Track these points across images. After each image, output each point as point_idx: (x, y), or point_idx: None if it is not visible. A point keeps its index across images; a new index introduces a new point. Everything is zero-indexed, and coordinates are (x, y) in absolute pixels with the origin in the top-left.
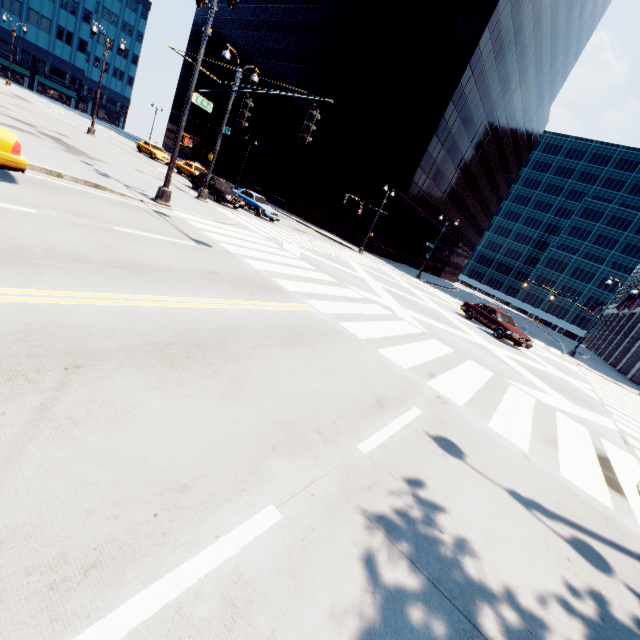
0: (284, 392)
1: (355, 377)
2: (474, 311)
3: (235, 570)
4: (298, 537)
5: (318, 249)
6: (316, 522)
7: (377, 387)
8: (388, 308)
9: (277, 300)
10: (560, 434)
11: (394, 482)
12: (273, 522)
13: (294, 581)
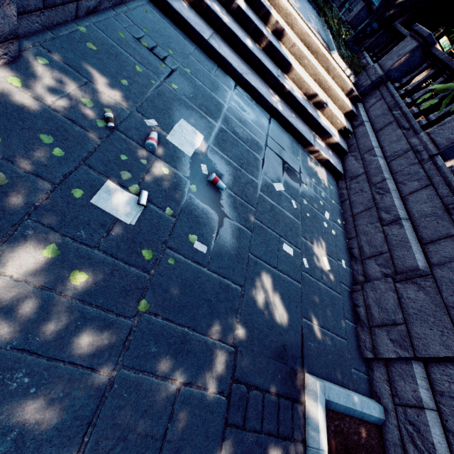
0: None
1: None
2: None
3: None
4: None
5: None
6: None
7: None
8: None
9: None
10: None
11: None
12: None
13: None
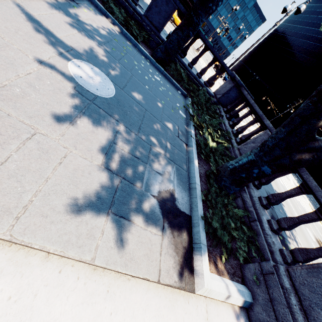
0: None
1: None
2: None
3: None
4: None
5: None
6: None
7: None
8: None
9: None
10: None
11: None
12: None
13: None
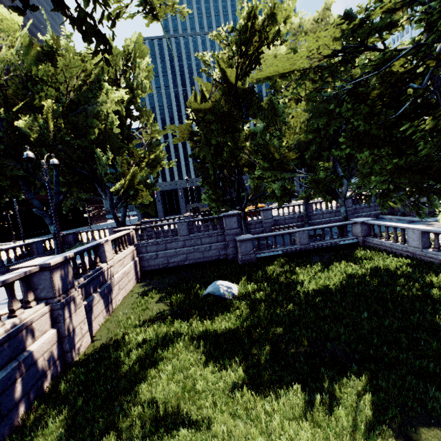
0: None
1: None
2: None
3: None
4: None
5: None
6: None
7: None
8: None
9: None
10: None
11: None
12: None
13: None
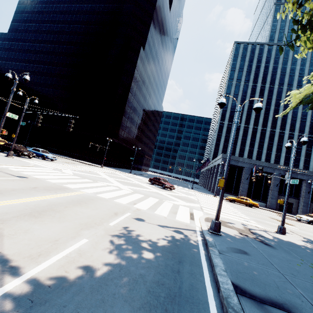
0: (80, 217)
1: (106, 209)
2: (153, 180)
3: (79, 249)
4: (94, 242)
5: (81, 169)
6: (99, 239)
7: (114, 210)
8: (117, 186)
9: (68, 192)
10: (179, 210)
11: (121, 229)
12: (86, 241)
13: (95, 248)
